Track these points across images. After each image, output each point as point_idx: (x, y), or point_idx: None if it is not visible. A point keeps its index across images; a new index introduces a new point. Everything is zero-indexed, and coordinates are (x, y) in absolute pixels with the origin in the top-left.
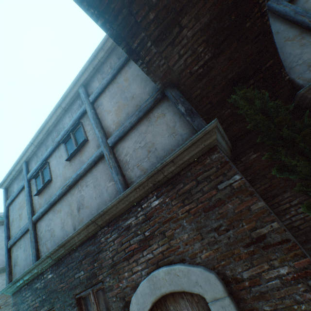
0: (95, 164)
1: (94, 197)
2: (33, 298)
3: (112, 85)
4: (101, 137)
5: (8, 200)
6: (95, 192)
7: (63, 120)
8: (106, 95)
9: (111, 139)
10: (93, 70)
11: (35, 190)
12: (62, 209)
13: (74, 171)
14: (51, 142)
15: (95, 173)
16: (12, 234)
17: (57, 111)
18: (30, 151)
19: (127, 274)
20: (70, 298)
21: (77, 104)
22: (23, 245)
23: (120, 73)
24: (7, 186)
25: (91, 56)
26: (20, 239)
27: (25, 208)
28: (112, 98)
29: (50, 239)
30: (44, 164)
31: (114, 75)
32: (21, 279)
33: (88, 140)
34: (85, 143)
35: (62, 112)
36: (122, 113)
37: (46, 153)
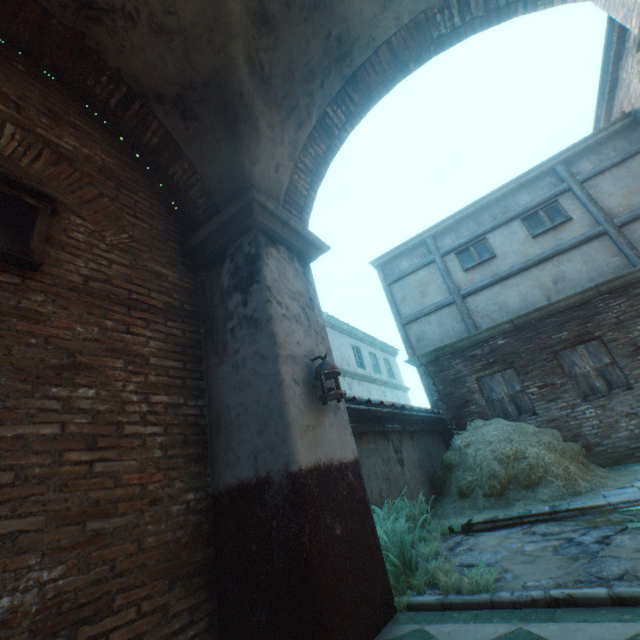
0: (585, 243)
1: (584, 271)
2: (467, 364)
3: (617, 169)
4: (602, 217)
5: (393, 278)
6: (586, 267)
7: (516, 197)
8: (605, 177)
9: (619, 220)
10: (582, 149)
11: (455, 267)
12: (520, 283)
13: (543, 248)
14: (488, 218)
15: (586, 250)
16: (405, 312)
17: (509, 185)
18: (444, 225)
19: (639, 327)
20: (543, 355)
21: (545, 182)
22: (434, 321)
23: (632, 159)
24: (382, 263)
25: (589, 135)
26: (427, 316)
27: (432, 285)
28: (617, 182)
29: (498, 311)
30: (481, 240)
31: (624, 159)
32: (448, 347)
33: (571, 219)
34: (566, 222)
35: (515, 188)
36: (635, 198)
37: (483, 229)
